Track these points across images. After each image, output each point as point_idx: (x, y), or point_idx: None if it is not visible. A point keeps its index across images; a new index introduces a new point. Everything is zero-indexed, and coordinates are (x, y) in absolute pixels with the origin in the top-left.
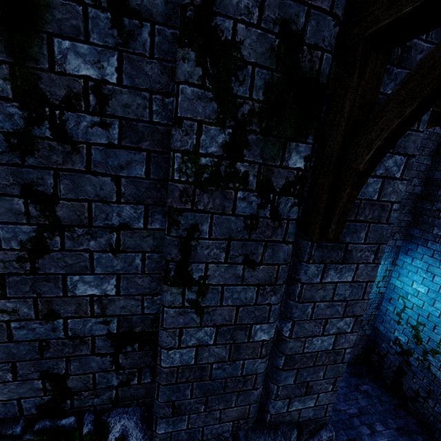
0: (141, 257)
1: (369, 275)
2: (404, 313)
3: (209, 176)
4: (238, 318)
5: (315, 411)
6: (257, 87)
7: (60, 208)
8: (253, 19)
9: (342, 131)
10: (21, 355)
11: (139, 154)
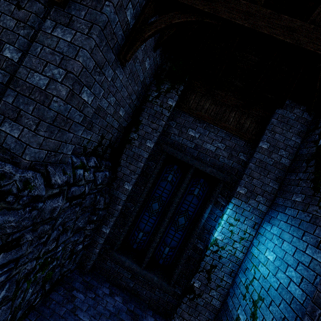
0: None
1: (83, 43)
2: (251, 285)
3: None
4: (1, 35)
5: (17, 144)
6: None
7: None
8: None
9: None
10: None
11: None
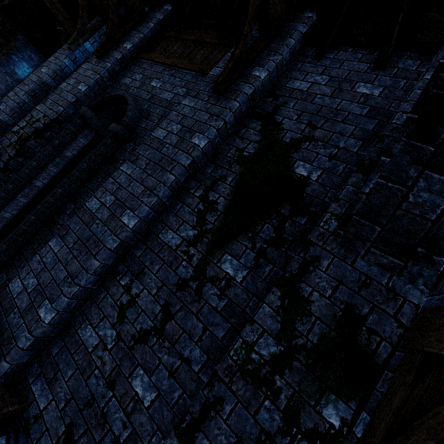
0: (180, 393)
1: None
2: None
3: (252, 369)
4: None
5: None
6: (314, 332)
7: (170, 324)
8: (326, 293)
9: (387, 420)
10: (79, 395)
11: (226, 323)
